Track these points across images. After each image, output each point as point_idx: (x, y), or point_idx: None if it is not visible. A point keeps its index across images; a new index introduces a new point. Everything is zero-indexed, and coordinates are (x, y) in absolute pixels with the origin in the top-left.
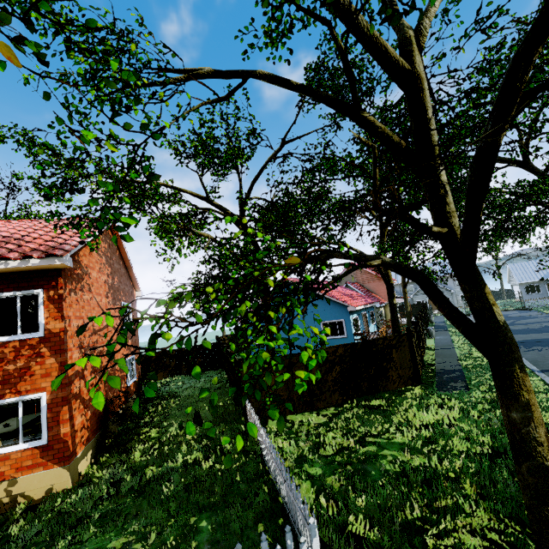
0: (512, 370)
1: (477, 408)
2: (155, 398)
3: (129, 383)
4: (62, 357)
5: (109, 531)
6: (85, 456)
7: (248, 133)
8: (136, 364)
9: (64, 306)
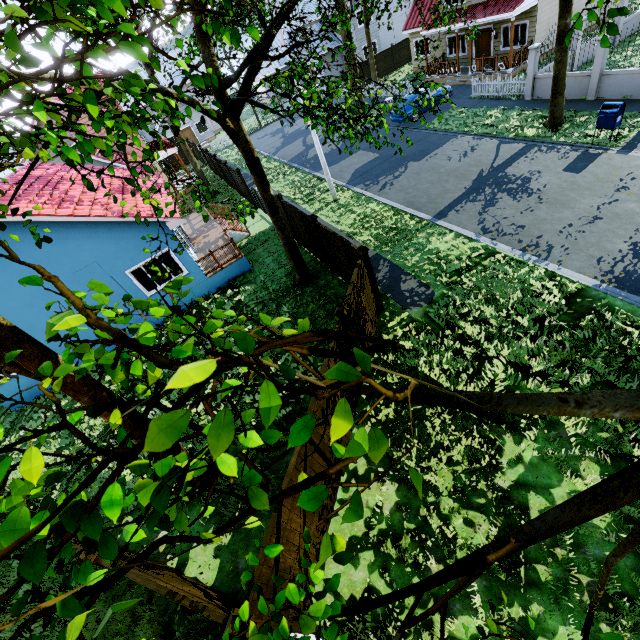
0: None
1: (529, 335)
2: None
3: None
4: None
5: None
6: None
7: None
8: None
9: None
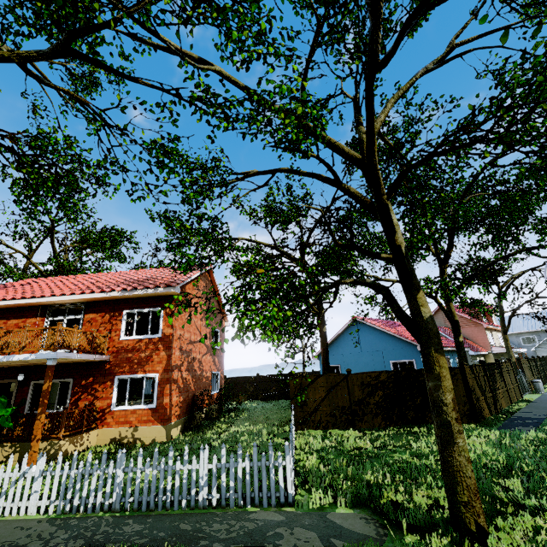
0: (429, 351)
1: (508, 436)
2: (233, 411)
3: (213, 392)
4: (169, 351)
5: (182, 461)
6: (176, 427)
7: (302, 197)
8: (221, 379)
9: (174, 319)
